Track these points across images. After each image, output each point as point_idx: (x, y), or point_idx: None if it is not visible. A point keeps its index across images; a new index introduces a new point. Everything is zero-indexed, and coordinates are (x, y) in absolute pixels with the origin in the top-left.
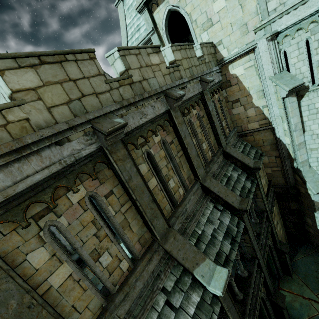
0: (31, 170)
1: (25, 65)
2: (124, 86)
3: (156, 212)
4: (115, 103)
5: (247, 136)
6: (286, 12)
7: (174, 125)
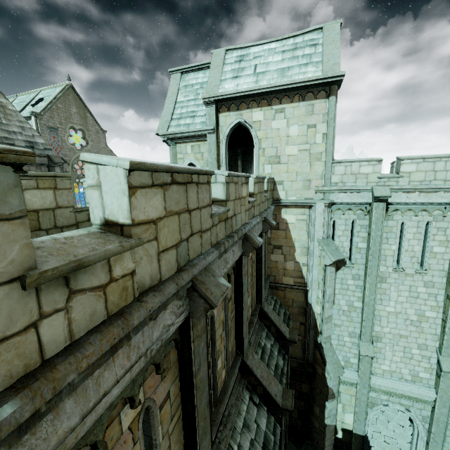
0: (110, 378)
1: (158, 182)
2: (221, 222)
3: (206, 423)
4: (216, 249)
5: (278, 290)
6: (345, 191)
7: (238, 274)
